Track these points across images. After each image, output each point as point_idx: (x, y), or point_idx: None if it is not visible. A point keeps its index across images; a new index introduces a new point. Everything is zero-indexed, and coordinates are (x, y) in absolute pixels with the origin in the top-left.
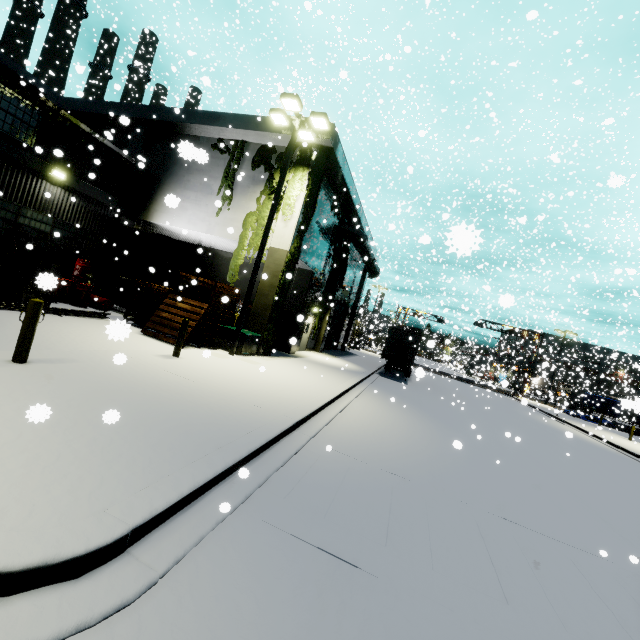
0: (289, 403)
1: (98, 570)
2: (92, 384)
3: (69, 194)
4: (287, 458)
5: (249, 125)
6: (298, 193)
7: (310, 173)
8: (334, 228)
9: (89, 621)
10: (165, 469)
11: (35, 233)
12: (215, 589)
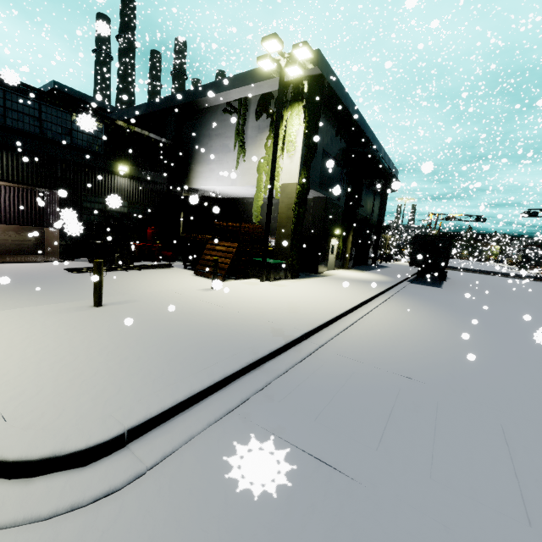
0: (303, 317)
1: (100, 461)
2: (141, 316)
3: (133, 181)
4: (290, 365)
5: (246, 81)
6: (297, 128)
7: (304, 106)
8: (342, 152)
9: (81, 502)
10: (172, 379)
11: (119, 215)
12: (191, 482)
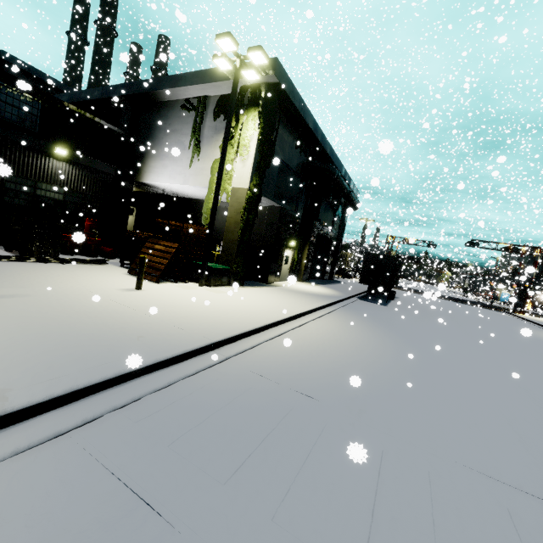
0: (222, 325)
1: None
2: (18, 314)
3: (73, 167)
4: (177, 379)
5: (205, 79)
6: (251, 133)
7: (260, 111)
8: (302, 165)
9: None
10: None
11: (51, 201)
12: None
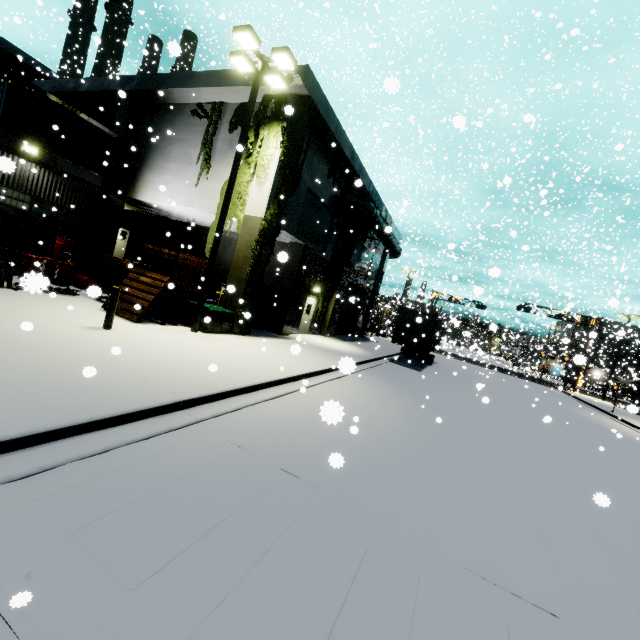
0: (203, 380)
1: None
2: None
3: (45, 170)
4: (117, 443)
5: (221, 81)
6: (272, 152)
7: (284, 127)
8: (335, 199)
9: None
10: None
11: (12, 211)
12: None
